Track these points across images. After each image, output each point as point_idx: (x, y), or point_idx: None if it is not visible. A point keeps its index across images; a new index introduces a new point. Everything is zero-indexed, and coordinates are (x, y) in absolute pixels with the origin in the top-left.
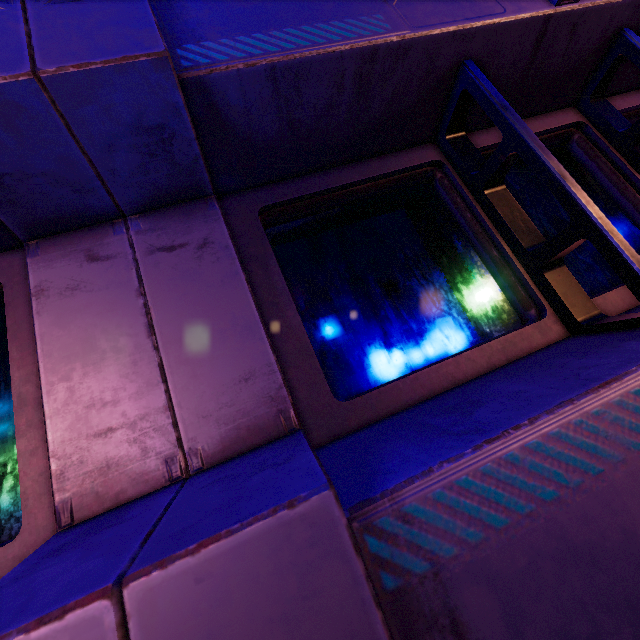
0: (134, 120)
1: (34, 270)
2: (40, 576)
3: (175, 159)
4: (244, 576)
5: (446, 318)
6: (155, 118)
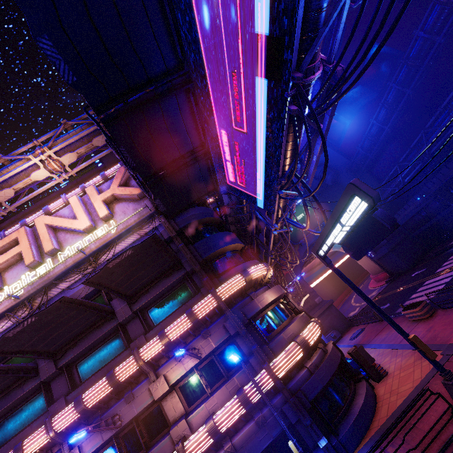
0: None
1: None
2: None
3: None
4: None
5: None
6: None
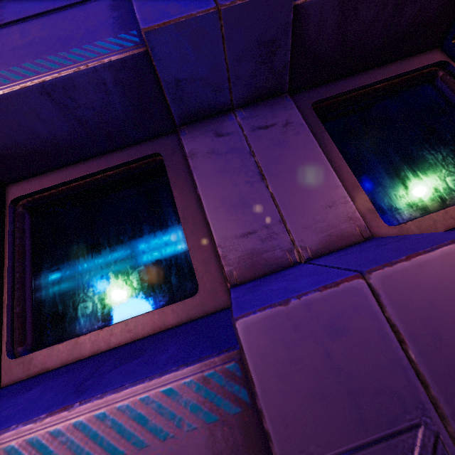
0: (260, 37)
1: (186, 143)
2: (270, 288)
3: (273, 66)
4: (444, 274)
5: (454, 177)
6: (272, 35)
